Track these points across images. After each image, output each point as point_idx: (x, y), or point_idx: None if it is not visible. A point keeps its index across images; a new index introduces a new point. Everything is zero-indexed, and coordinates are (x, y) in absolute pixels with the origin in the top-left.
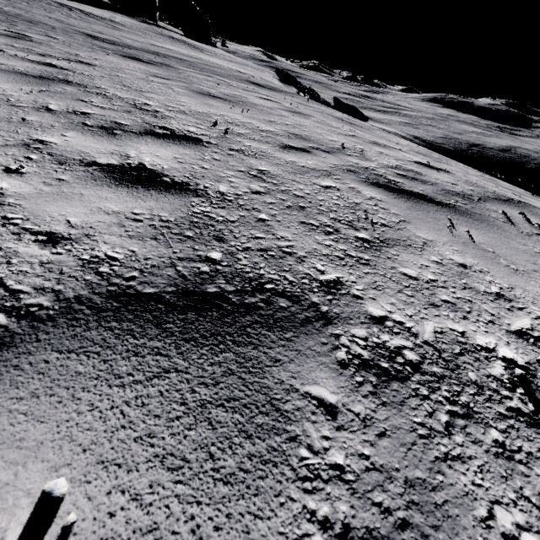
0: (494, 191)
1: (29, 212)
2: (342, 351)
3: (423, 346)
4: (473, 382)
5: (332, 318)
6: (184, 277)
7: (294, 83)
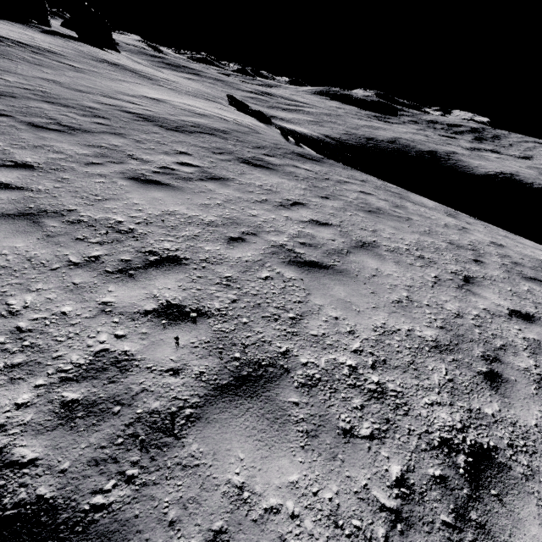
0: (532, 257)
1: None
2: None
3: None
4: None
5: None
6: None
7: (264, 118)
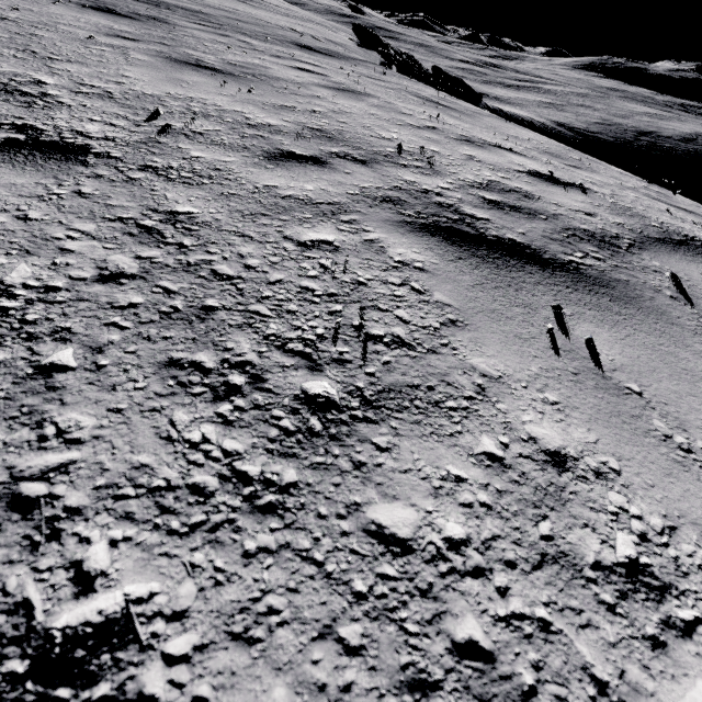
0: (662, 224)
1: None
2: None
3: None
4: None
5: None
6: None
7: (377, 46)
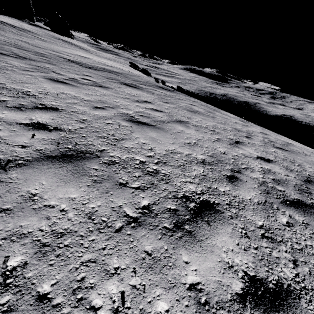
0: (283, 141)
1: (277, 172)
2: None
3: None
4: None
5: None
6: (301, 178)
7: (147, 73)
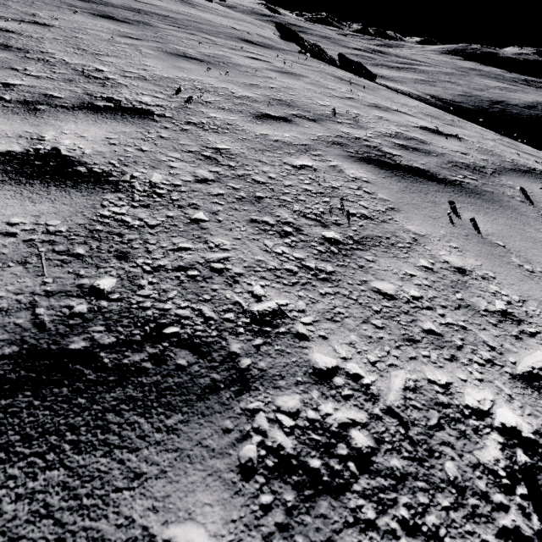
0: (513, 160)
1: None
2: (253, 443)
3: (384, 418)
4: (451, 482)
5: (252, 379)
6: (40, 325)
7: (295, 39)
